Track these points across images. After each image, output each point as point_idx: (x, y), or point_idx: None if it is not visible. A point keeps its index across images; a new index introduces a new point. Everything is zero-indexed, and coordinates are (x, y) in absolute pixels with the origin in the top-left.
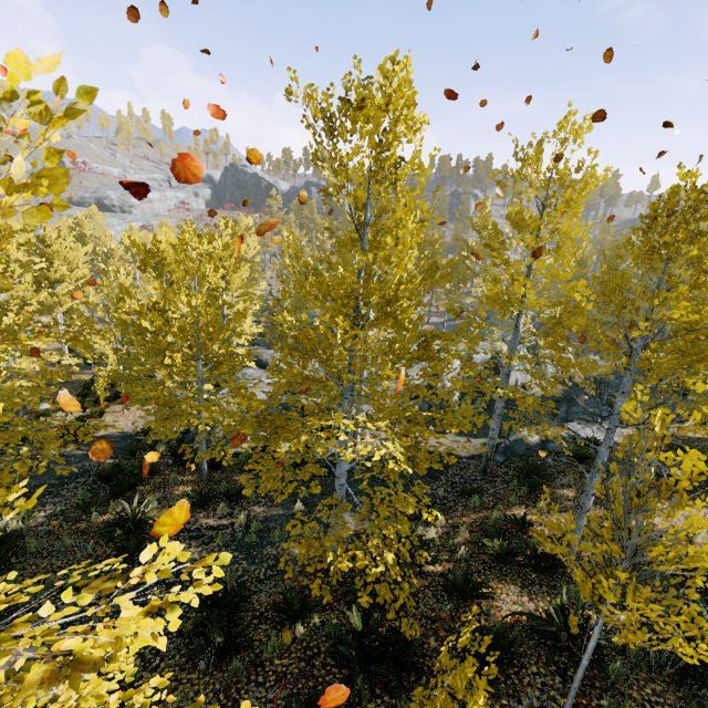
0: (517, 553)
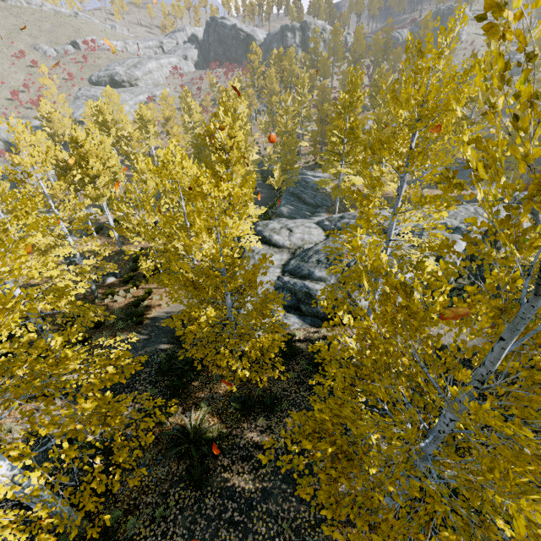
0: None
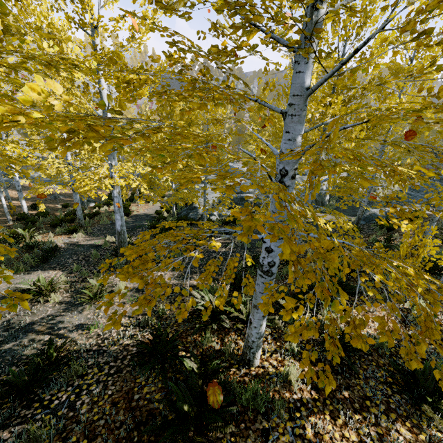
0: (392, 247)
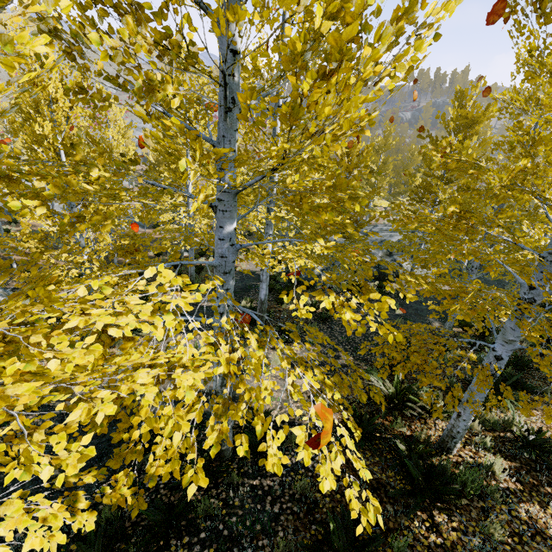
0: None
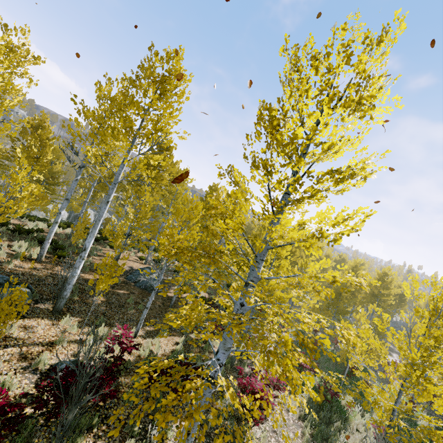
0: None
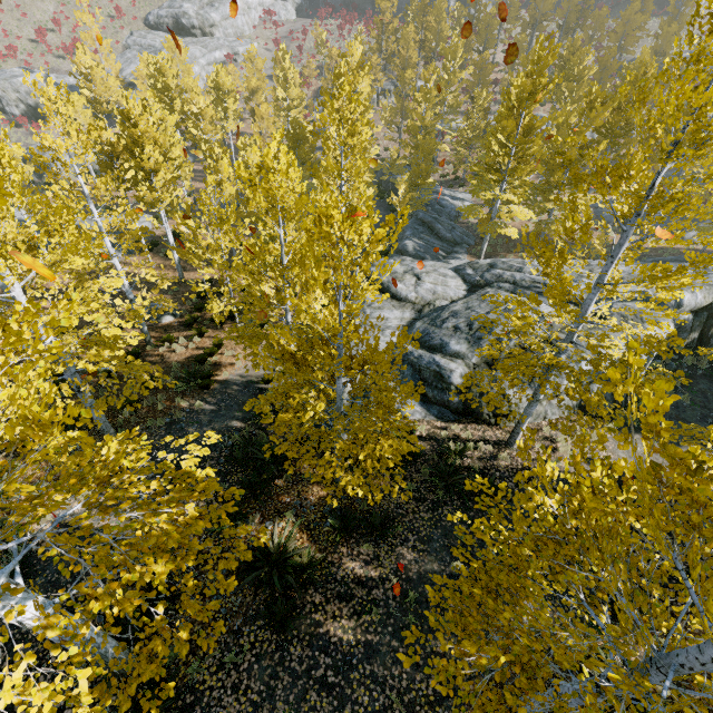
0: None
